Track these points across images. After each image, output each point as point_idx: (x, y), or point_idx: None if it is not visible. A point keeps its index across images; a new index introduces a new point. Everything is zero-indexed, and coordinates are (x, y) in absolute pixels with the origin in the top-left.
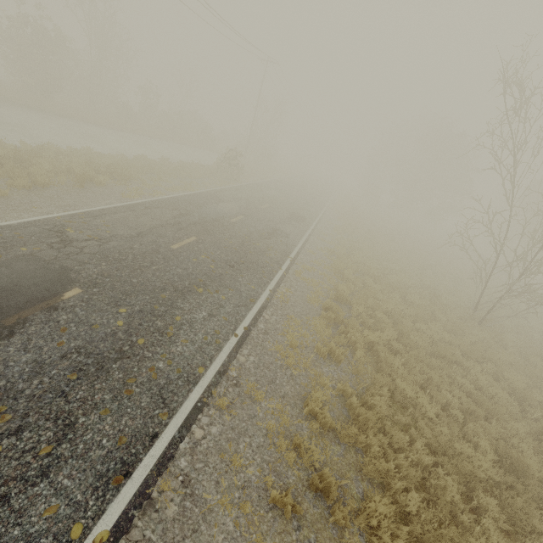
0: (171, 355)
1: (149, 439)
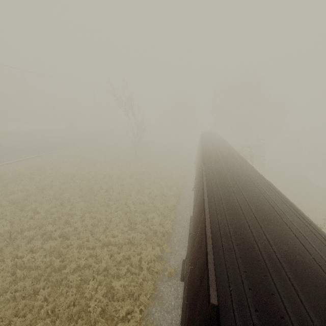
0: None
1: None
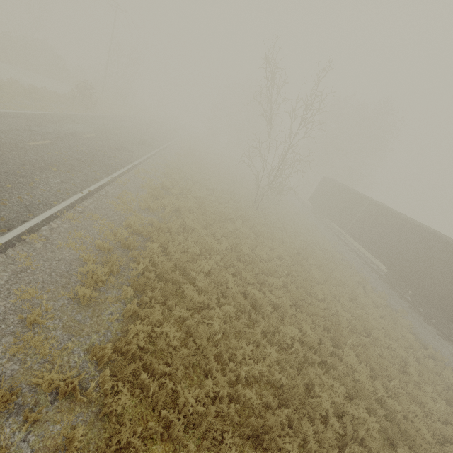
0: (33, 194)
1: (21, 222)
